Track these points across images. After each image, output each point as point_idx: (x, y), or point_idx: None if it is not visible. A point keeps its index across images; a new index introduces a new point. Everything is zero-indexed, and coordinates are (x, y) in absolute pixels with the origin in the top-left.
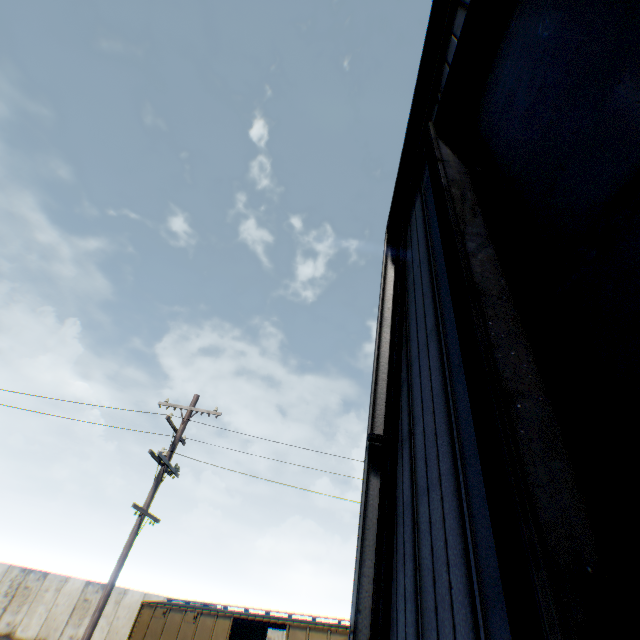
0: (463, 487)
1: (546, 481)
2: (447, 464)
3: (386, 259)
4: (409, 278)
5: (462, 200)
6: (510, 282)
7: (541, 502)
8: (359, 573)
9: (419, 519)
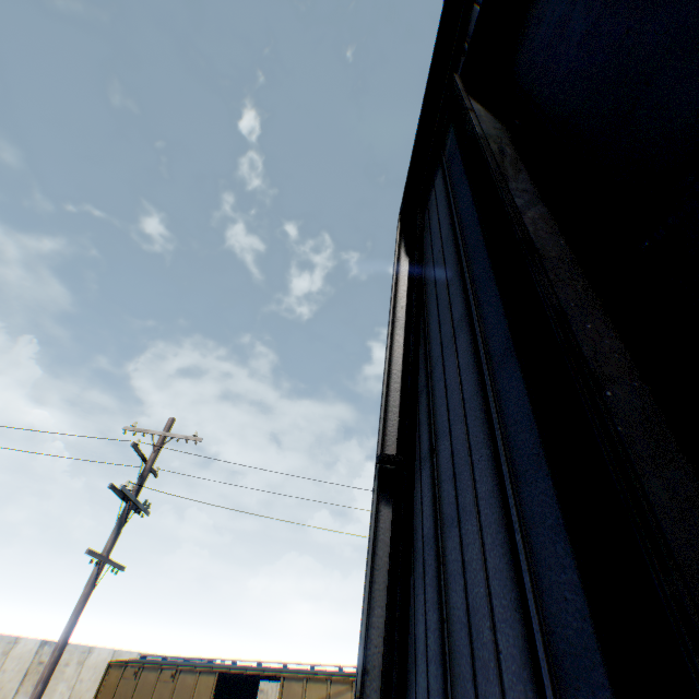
0: (515, 514)
1: (666, 499)
2: (488, 485)
3: (399, 250)
4: (428, 268)
5: (501, 155)
6: (571, 244)
7: (665, 532)
8: (367, 625)
9: (446, 557)
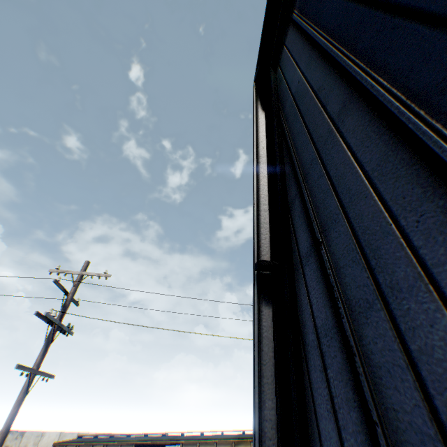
0: None
1: None
2: None
3: (256, 107)
4: (286, 106)
5: None
6: None
7: None
8: (259, 418)
9: (364, 347)
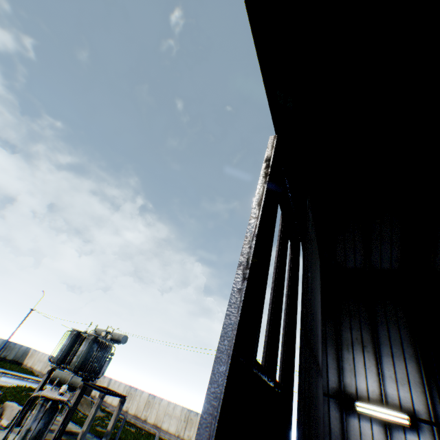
0: None
1: None
2: None
3: None
4: None
5: None
6: None
7: None
8: None
9: None
